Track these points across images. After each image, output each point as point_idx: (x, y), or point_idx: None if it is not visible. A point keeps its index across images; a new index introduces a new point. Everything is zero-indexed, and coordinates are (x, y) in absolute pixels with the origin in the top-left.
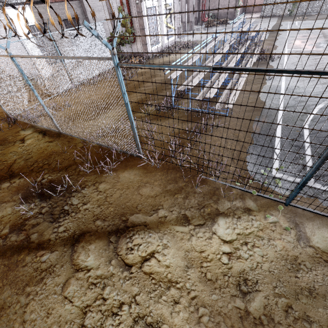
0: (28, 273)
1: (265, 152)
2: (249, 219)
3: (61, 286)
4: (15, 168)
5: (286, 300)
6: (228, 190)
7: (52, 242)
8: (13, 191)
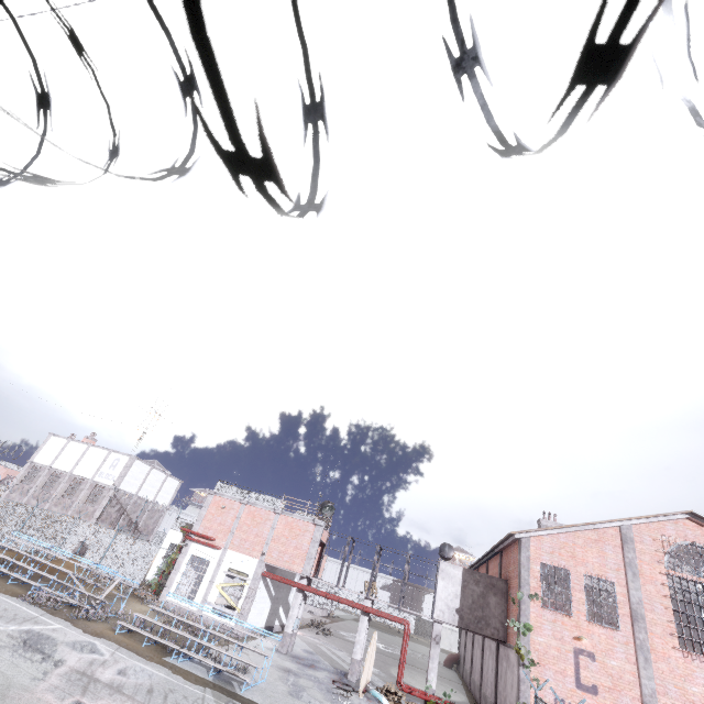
0: None
1: None
2: None
3: None
4: None
5: None
6: None
7: None
8: None
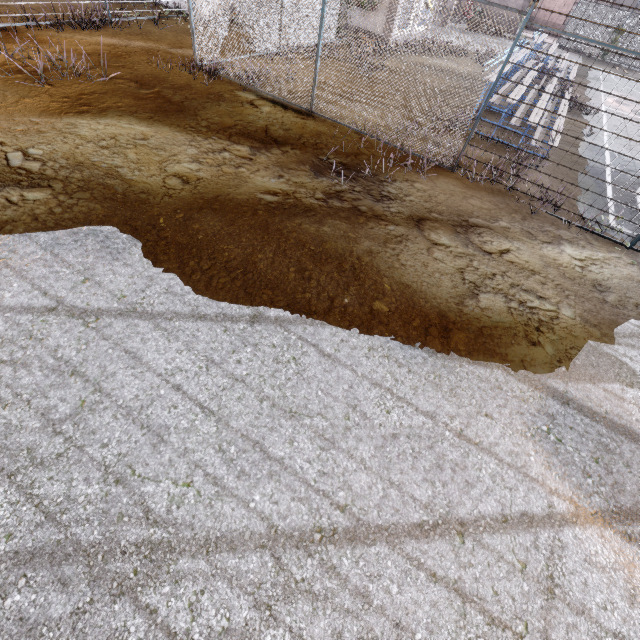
0: (381, 235)
1: None
2: (594, 250)
3: (426, 251)
4: (275, 136)
5: (636, 301)
6: (567, 225)
7: (390, 218)
8: (295, 161)
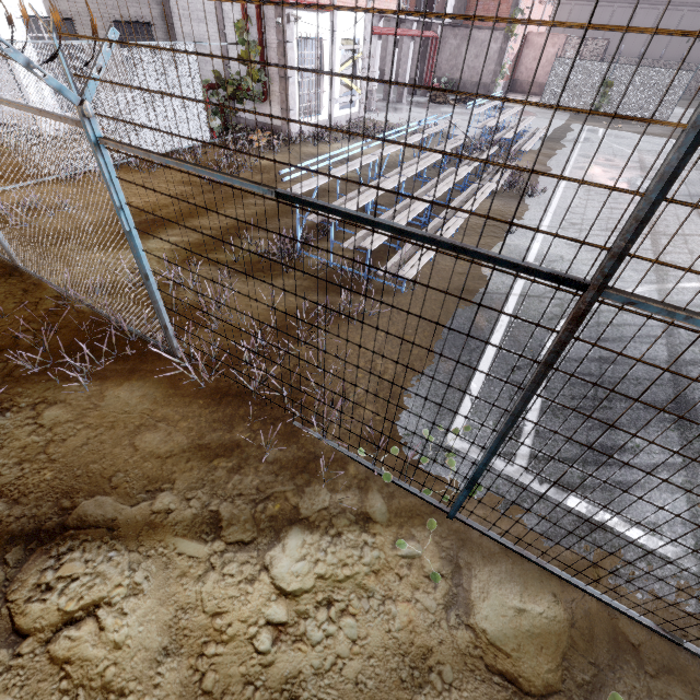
0: None
1: (400, 398)
2: (359, 541)
3: None
4: None
5: None
6: (339, 465)
7: None
8: None
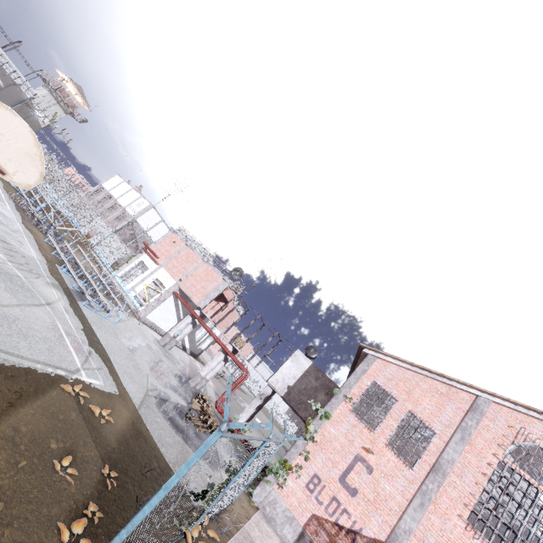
0: None
1: None
2: None
3: None
4: None
5: None
6: None
7: None
8: None
